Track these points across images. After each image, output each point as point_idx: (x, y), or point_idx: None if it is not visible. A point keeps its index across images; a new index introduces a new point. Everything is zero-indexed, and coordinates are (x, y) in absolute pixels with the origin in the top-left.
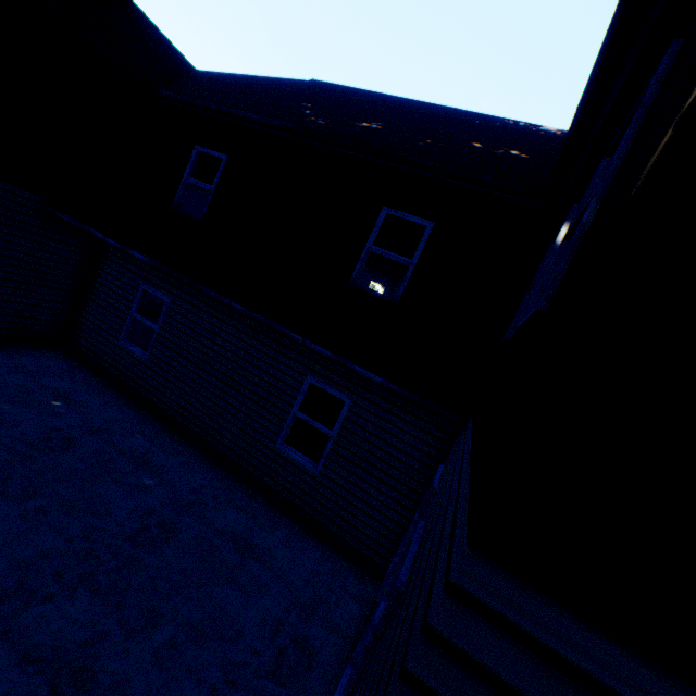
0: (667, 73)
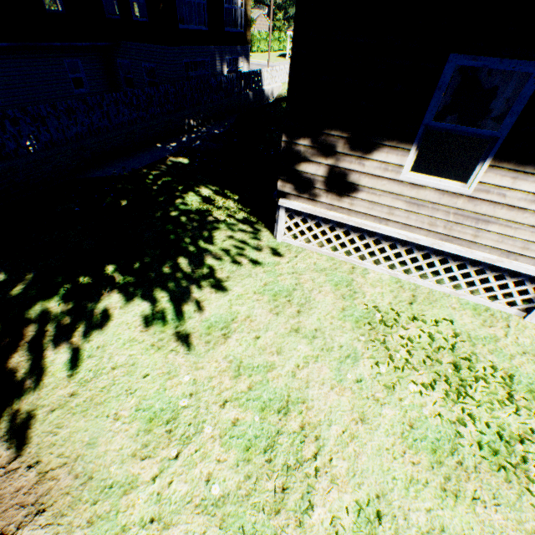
0: None
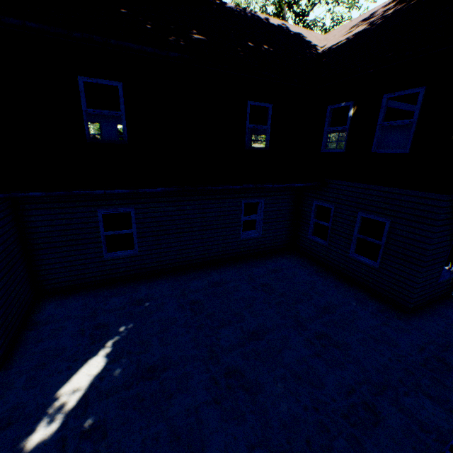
0: (424, 94)
